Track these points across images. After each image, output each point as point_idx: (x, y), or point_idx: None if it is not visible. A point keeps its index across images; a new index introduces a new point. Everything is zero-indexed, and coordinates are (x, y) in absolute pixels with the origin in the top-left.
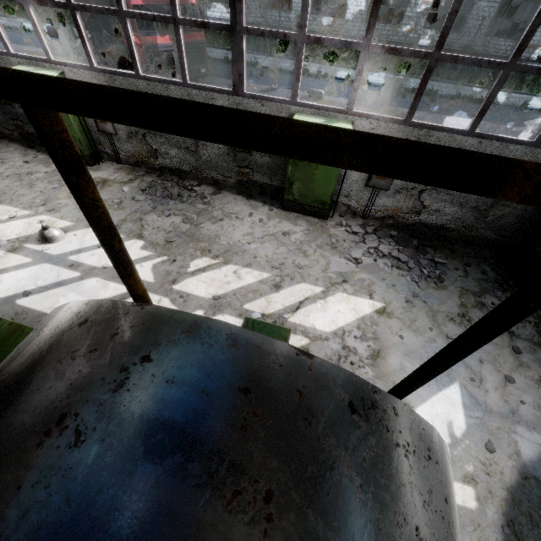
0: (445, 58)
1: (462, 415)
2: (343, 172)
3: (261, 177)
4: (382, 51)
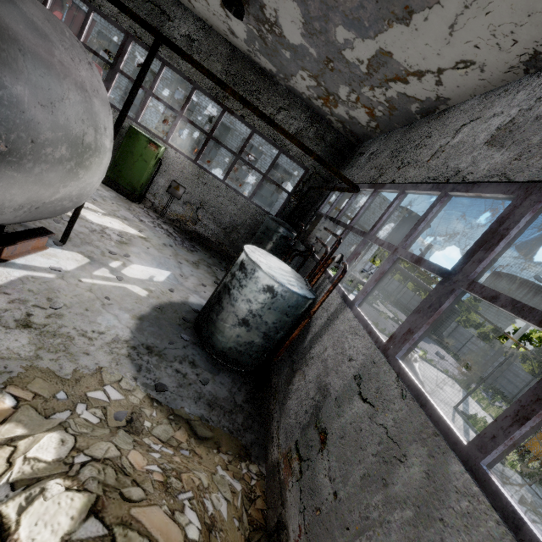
0: (214, 139)
1: (164, 278)
2: (155, 177)
3: None
4: (188, 121)
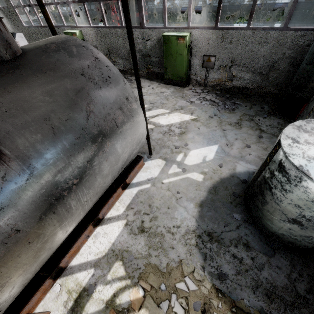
0: None
1: (213, 155)
2: (191, 61)
3: (156, 69)
4: None
